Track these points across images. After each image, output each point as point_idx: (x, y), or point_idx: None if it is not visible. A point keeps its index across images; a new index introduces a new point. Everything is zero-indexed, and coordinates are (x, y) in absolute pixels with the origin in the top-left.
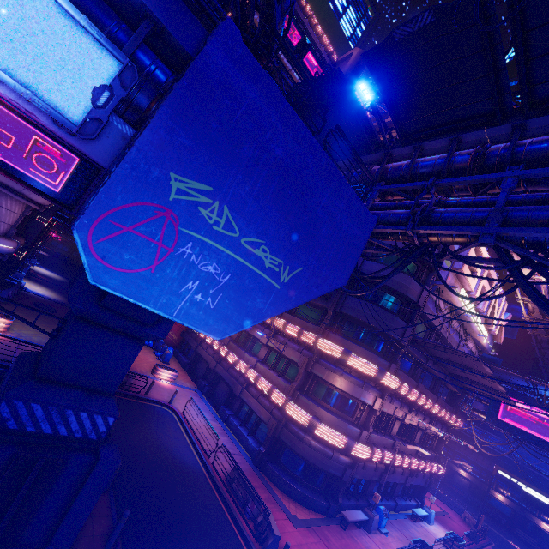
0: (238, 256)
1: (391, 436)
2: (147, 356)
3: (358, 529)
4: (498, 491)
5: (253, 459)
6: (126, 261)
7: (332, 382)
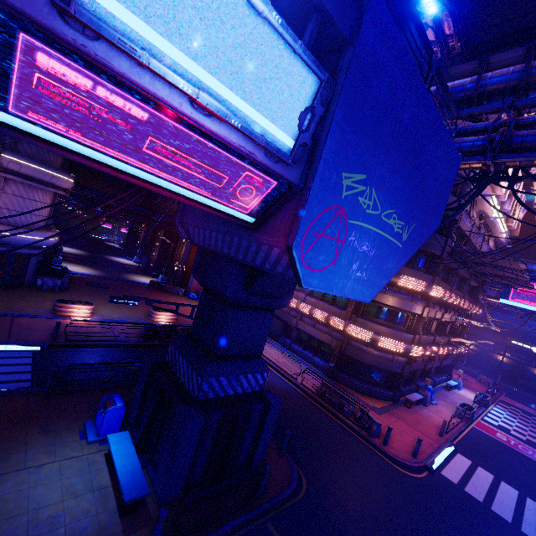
0: (379, 230)
1: (431, 333)
2: None
3: (417, 405)
4: (500, 354)
5: (324, 373)
6: (320, 262)
7: (385, 302)
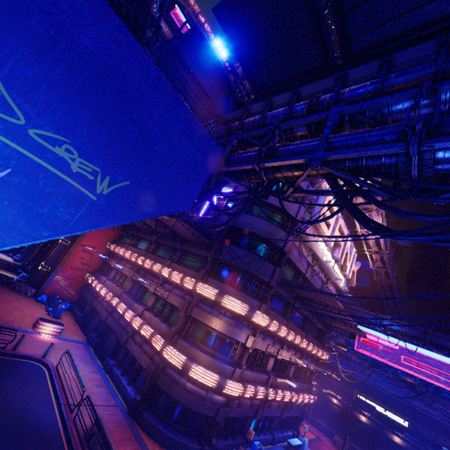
0: (23, 149)
1: (266, 372)
2: (35, 311)
3: None
4: (362, 413)
5: (129, 409)
6: None
7: (208, 323)
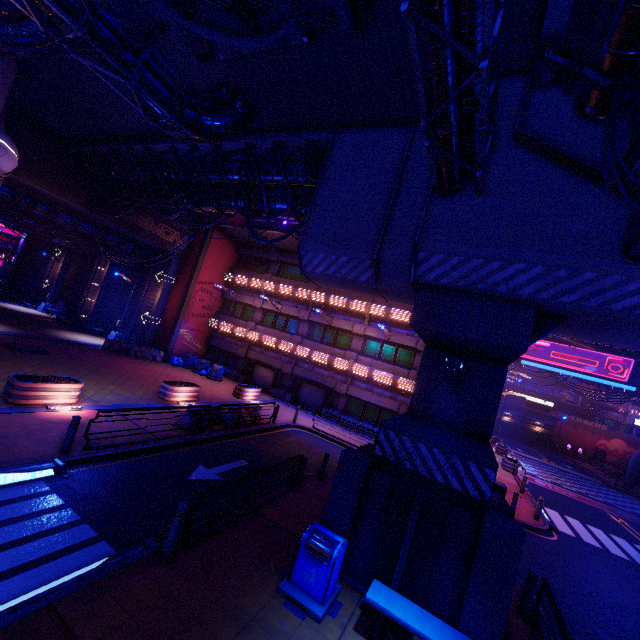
0: None
1: None
2: (198, 379)
3: None
4: None
5: None
6: None
7: None
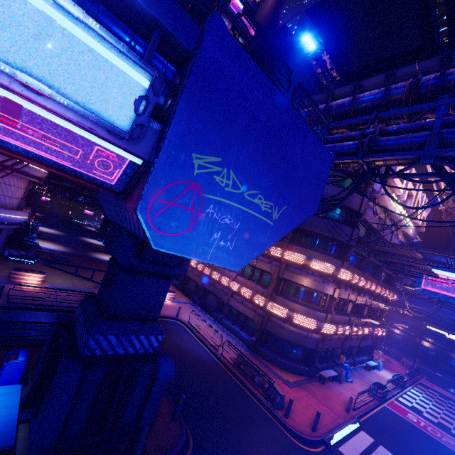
0: (243, 207)
1: (347, 314)
2: None
3: (332, 382)
4: (425, 340)
5: (248, 346)
6: (173, 227)
7: (300, 282)
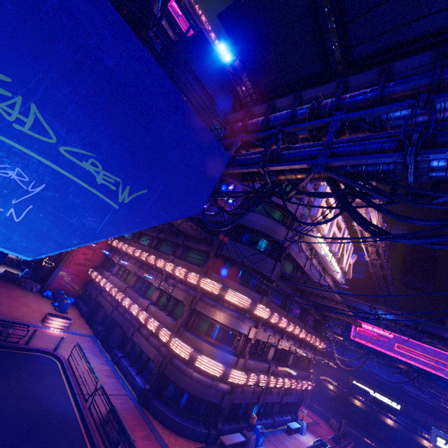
0: (55, 166)
1: (267, 361)
2: (41, 307)
3: None
4: (356, 398)
5: (138, 397)
6: None
7: (212, 316)
